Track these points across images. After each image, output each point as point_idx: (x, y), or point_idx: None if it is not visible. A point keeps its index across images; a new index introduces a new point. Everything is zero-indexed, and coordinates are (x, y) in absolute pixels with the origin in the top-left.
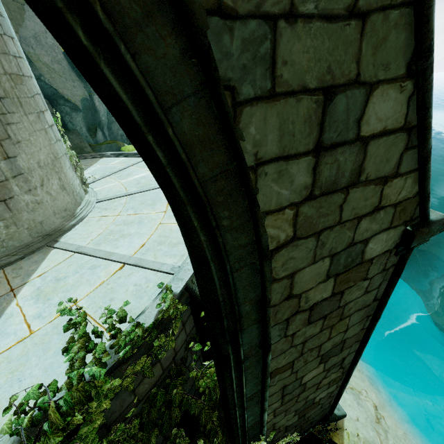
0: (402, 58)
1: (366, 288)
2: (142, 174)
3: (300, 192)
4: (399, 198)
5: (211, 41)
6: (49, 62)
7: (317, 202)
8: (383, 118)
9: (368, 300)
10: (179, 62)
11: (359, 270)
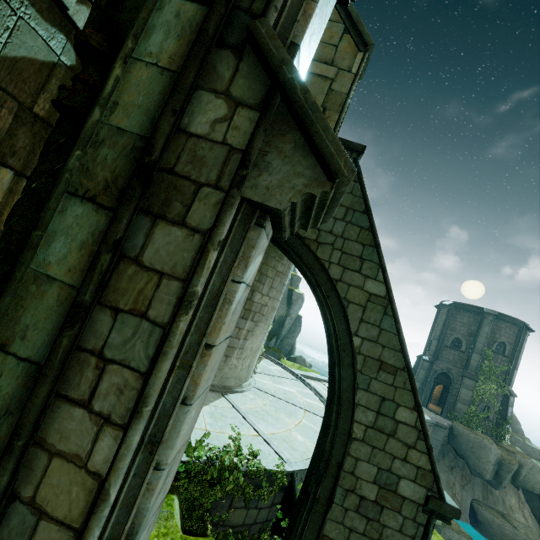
0: (410, 403)
1: (401, 527)
2: (290, 389)
3: (369, 422)
4: (418, 463)
5: (357, 375)
6: None
7: (375, 431)
8: (404, 418)
9: None
10: (350, 374)
11: (395, 498)
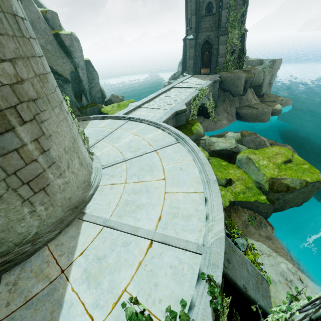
0: None
1: None
2: (129, 137)
3: None
4: None
5: None
6: (44, 44)
7: None
8: None
9: None
10: None
11: None
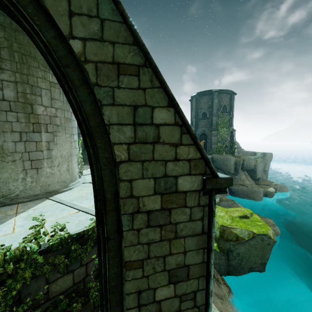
0: (164, 101)
1: (190, 216)
2: None
3: (129, 139)
4: (189, 157)
5: (95, 90)
6: None
7: (138, 146)
8: (163, 119)
9: (195, 228)
10: (87, 95)
11: (178, 197)
